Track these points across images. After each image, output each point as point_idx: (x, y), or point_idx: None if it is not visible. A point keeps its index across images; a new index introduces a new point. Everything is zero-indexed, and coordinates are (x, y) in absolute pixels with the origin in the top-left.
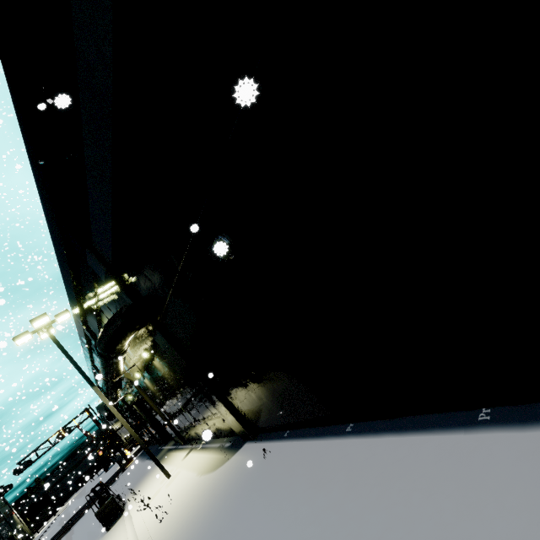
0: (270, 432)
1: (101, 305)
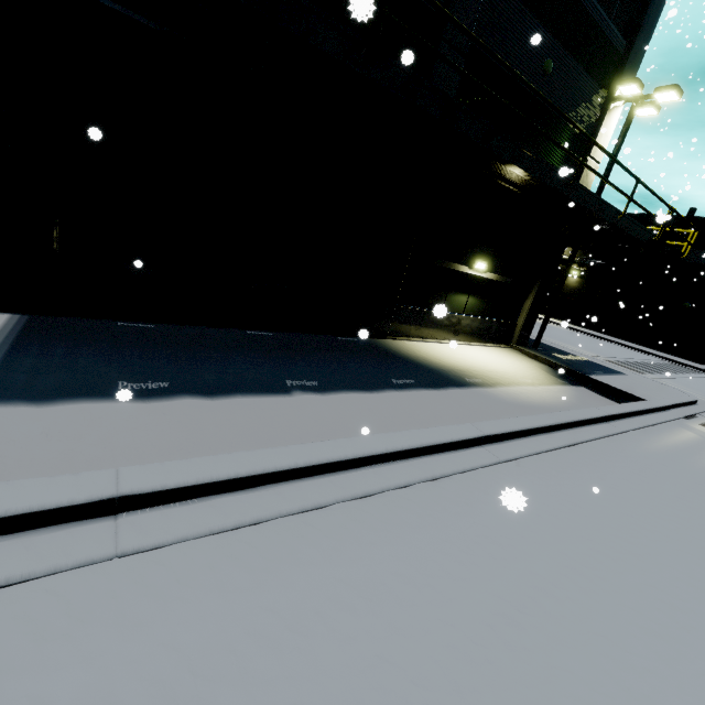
0: (603, 334)
1: None
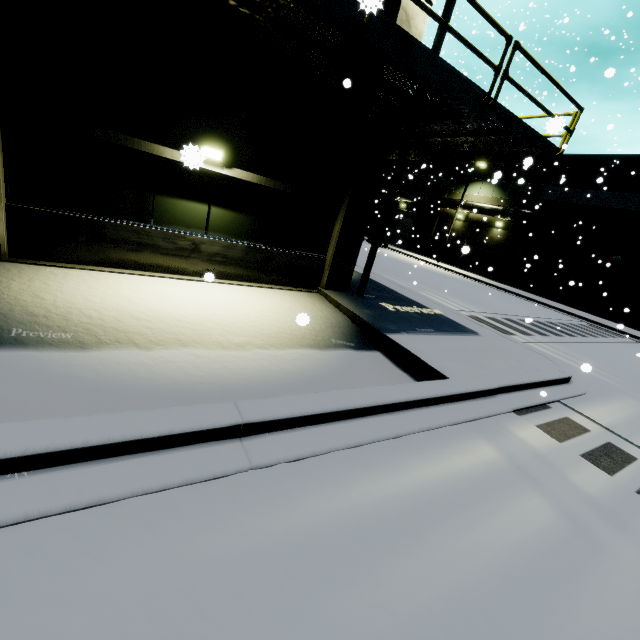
0: (526, 291)
1: (503, 184)
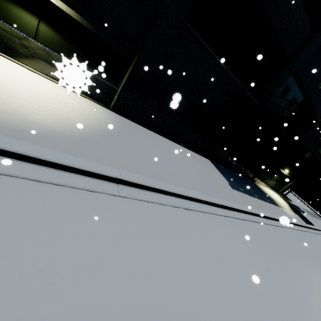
0: (294, 193)
1: None
